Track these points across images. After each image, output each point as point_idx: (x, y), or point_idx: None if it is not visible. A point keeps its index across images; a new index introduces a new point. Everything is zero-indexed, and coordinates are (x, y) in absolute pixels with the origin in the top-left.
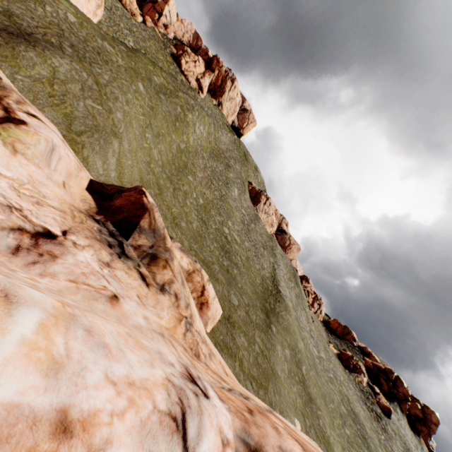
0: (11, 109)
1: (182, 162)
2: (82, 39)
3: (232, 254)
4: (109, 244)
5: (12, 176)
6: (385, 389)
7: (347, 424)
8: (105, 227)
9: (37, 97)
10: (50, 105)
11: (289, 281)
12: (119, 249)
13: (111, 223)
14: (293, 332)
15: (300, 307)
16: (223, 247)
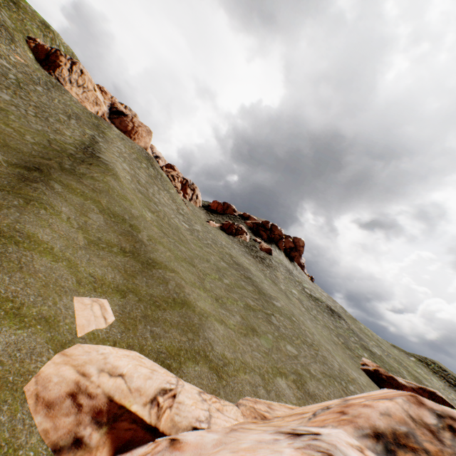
0: None
1: None
2: None
3: None
4: None
5: None
6: (266, 238)
7: (228, 274)
8: None
9: None
10: None
11: (135, 162)
12: None
13: None
14: (120, 197)
15: (158, 188)
16: None
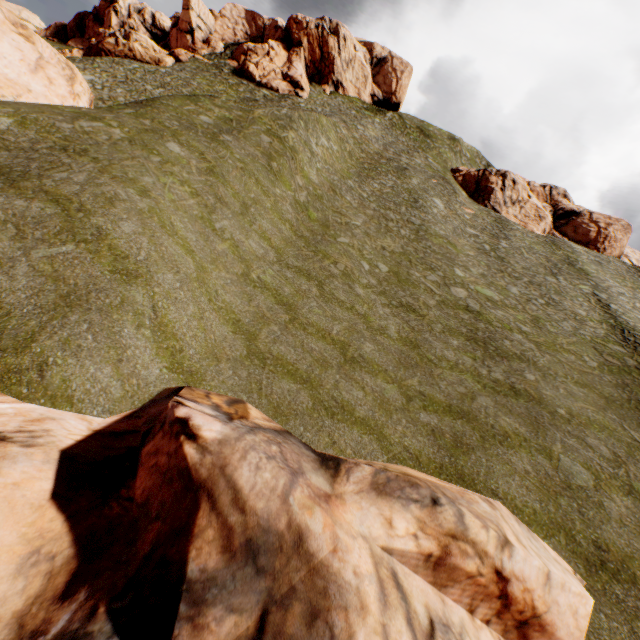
0: None
1: (315, 221)
2: (25, 146)
3: (500, 337)
4: None
5: None
6: None
7: None
8: None
9: None
10: None
11: None
12: None
13: (109, 610)
14: None
15: None
16: (473, 335)
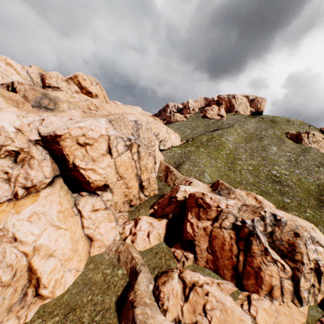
0: (189, 181)
1: (231, 159)
2: (184, 154)
3: (282, 182)
4: (217, 194)
5: (197, 190)
6: None
7: None
8: (215, 192)
9: (188, 175)
10: (190, 175)
11: None
12: (219, 195)
13: (216, 191)
14: None
15: None
16: (273, 181)
